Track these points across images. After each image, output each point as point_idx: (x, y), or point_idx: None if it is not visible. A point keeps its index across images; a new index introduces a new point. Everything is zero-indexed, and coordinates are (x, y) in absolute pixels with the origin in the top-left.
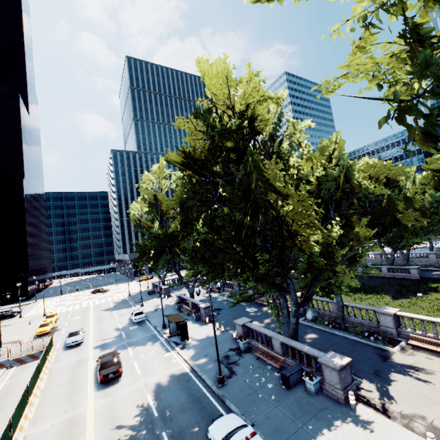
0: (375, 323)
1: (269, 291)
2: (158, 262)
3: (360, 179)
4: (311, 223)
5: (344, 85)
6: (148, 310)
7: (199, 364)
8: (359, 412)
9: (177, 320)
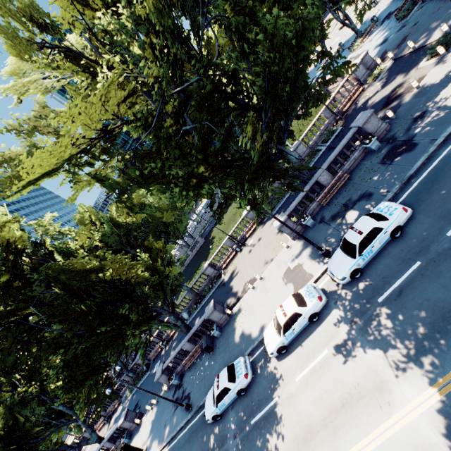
0: (208, 278)
1: (151, 324)
2: None
3: (125, 221)
4: (129, 264)
5: (77, 195)
6: None
7: (168, 433)
8: (235, 312)
9: None
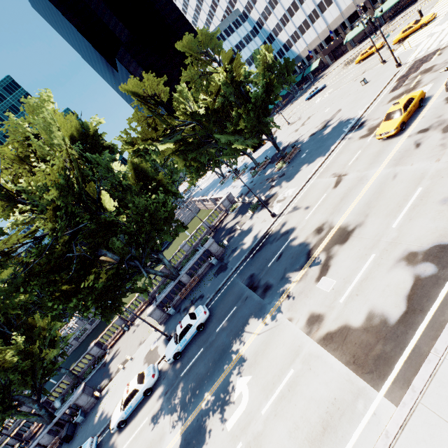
0: (93, 358)
1: (6, 414)
2: None
3: None
4: None
5: None
6: None
7: None
8: (104, 393)
9: None
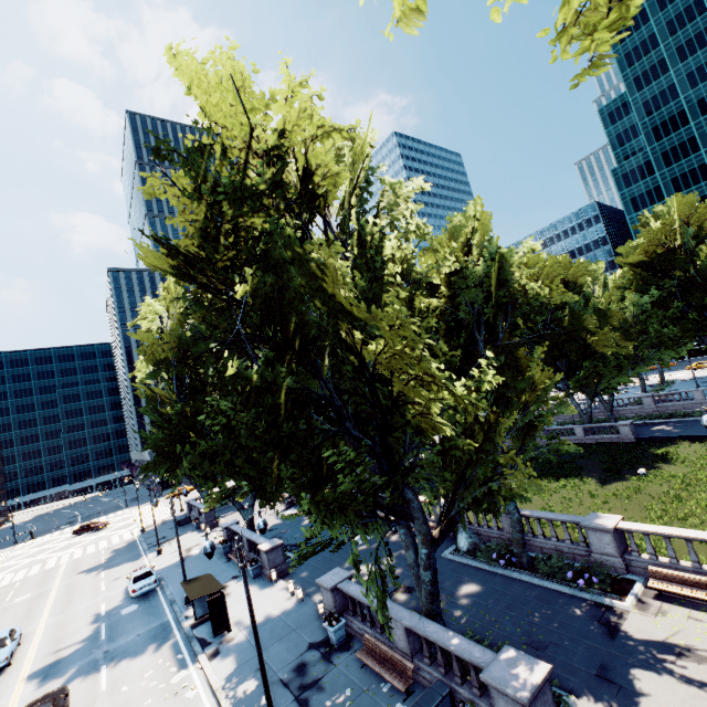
0: (581, 547)
1: (362, 531)
2: (179, 467)
3: (524, 281)
4: (428, 373)
5: None
6: (169, 562)
7: (241, 697)
8: None
9: (204, 591)
